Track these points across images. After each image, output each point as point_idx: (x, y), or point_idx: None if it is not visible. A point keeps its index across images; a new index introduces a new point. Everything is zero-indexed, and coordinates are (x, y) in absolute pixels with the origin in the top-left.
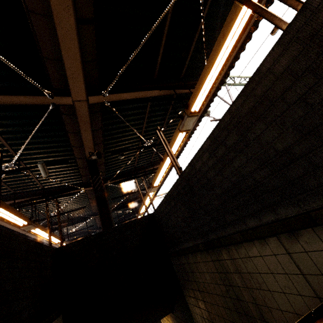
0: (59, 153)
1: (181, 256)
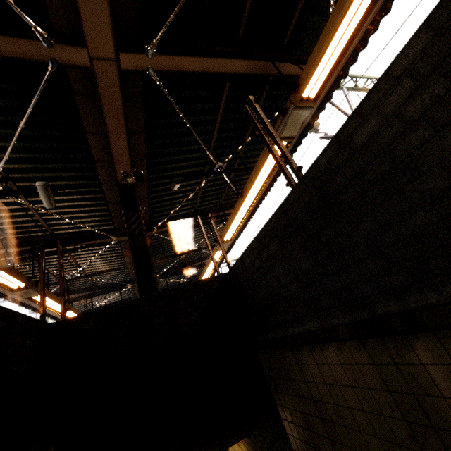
0: (74, 173)
1: (282, 349)
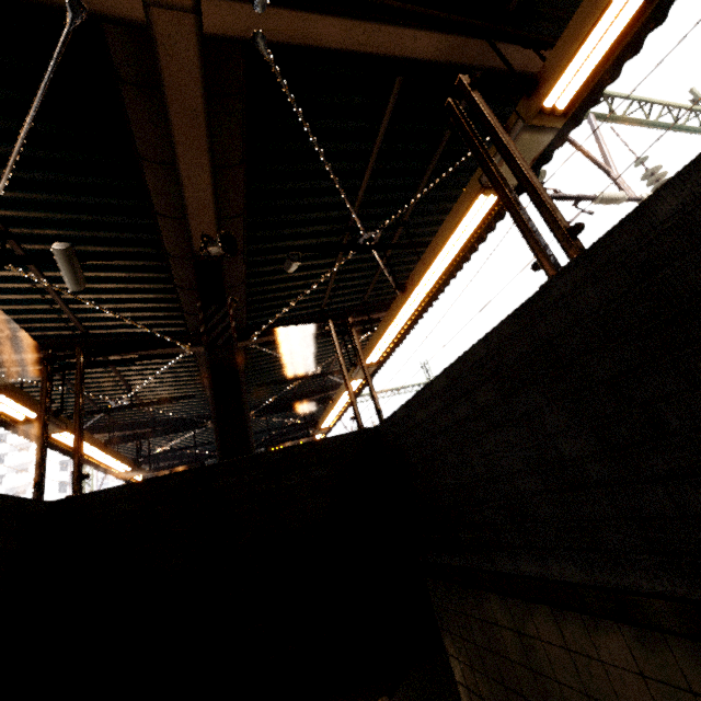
0: (121, 233)
1: (484, 594)
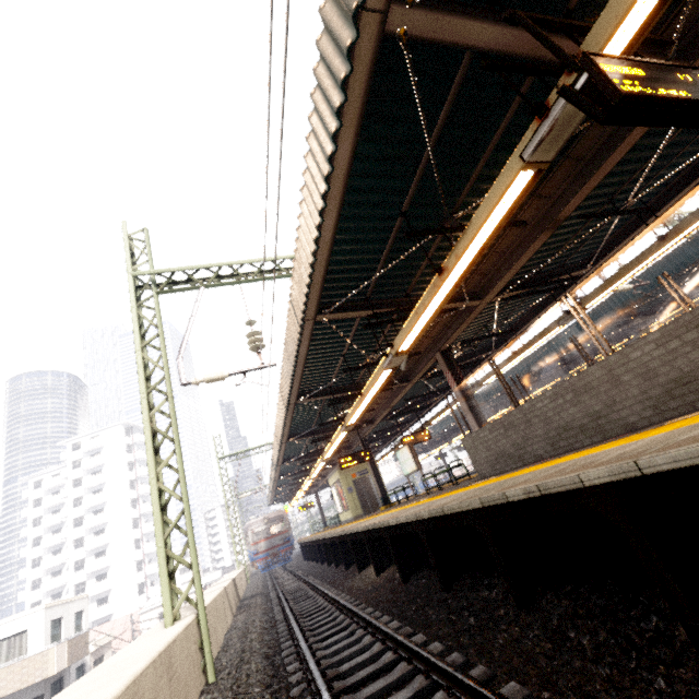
0: None
1: None
